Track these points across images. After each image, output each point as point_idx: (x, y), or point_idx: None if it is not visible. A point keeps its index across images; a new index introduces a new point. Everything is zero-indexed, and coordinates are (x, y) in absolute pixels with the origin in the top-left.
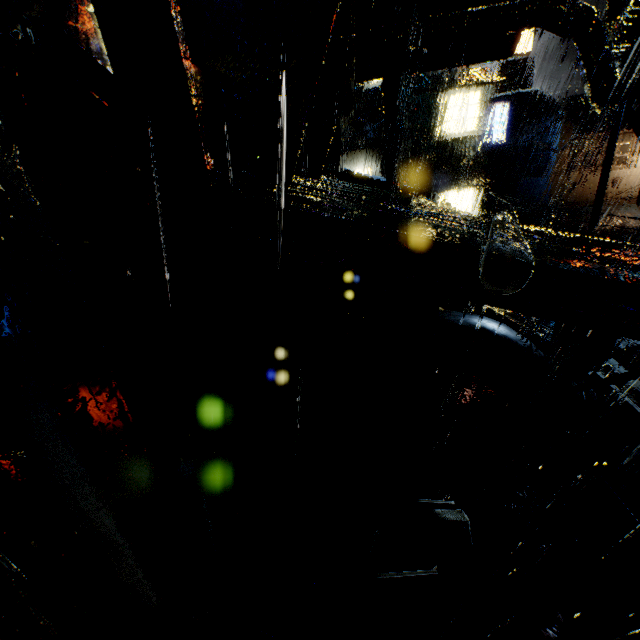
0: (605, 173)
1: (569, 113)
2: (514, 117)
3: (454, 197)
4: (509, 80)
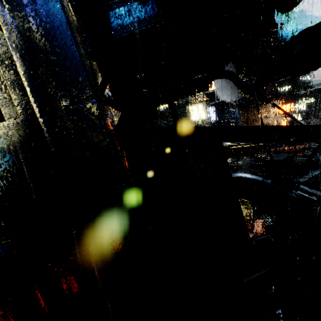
0: (258, 109)
1: (238, 105)
2: (218, 111)
3: None
4: (210, 99)
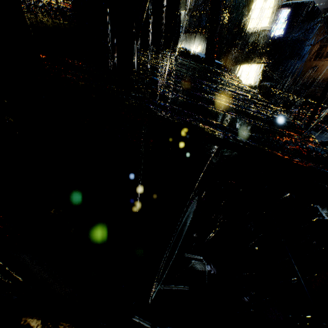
0: None
1: (325, 20)
2: (292, 19)
3: (246, 69)
4: None
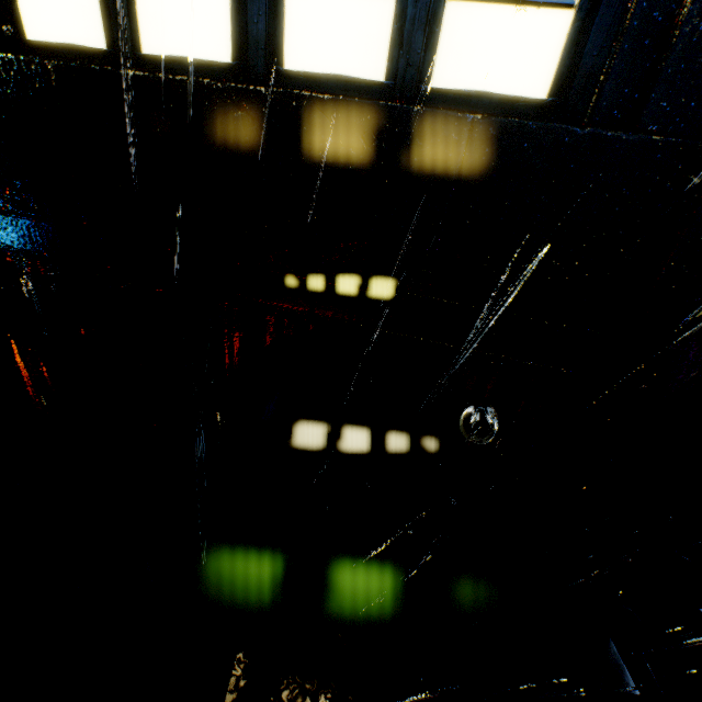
0: None
1: None
2: None
3: None
4: None
